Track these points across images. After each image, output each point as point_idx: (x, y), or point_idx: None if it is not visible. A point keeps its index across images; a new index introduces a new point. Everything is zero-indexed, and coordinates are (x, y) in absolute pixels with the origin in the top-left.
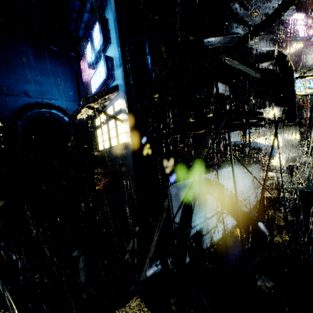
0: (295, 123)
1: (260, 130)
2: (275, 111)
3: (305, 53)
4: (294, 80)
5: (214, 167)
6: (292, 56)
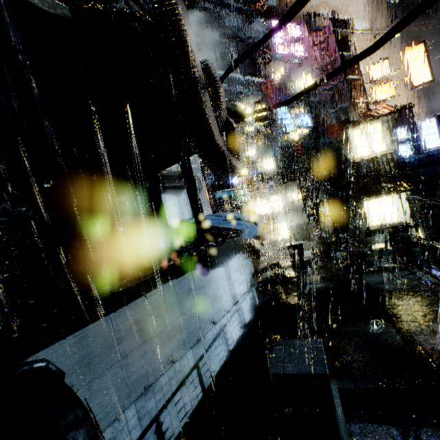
0: (295, 177)
1: (257, 189)
2: (270, 161)
3: (292, 81)
4: (183, 36)
5: (107, 301)
6: (278, 86)
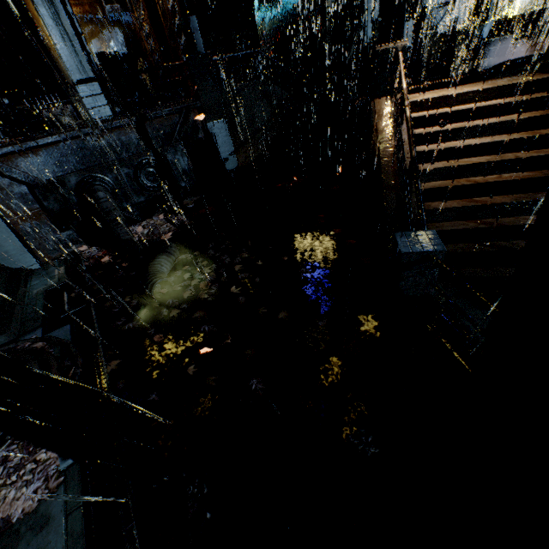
0: None
1: None
2: None
3: None
4: None
5: None
6: None
